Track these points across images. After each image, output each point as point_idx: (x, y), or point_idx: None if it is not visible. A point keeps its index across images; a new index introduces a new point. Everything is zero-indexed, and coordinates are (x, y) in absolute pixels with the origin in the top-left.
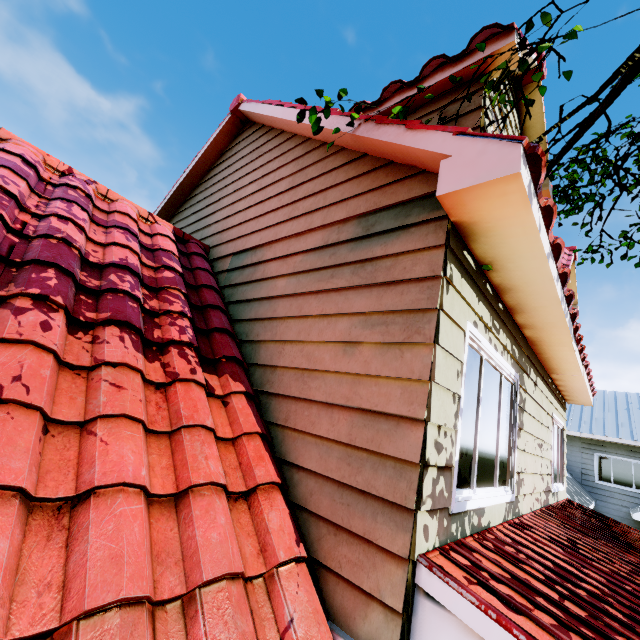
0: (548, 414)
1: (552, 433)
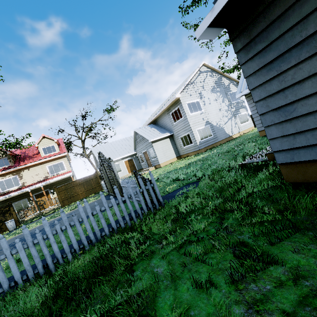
0: (43, 168)
1: (47, 169)
